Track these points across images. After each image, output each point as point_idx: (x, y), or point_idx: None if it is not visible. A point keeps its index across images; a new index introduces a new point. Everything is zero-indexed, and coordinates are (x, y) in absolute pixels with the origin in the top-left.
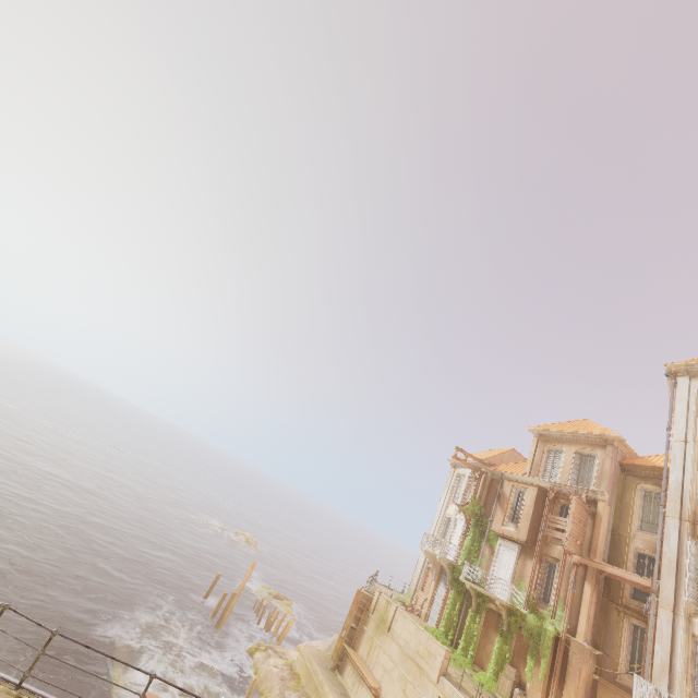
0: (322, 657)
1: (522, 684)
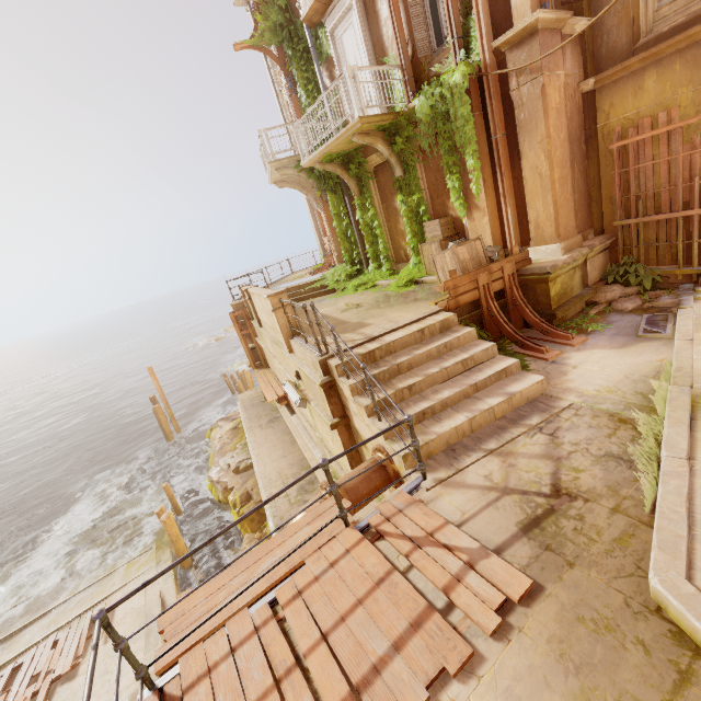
0: (259, 393)
1: (461, 230)
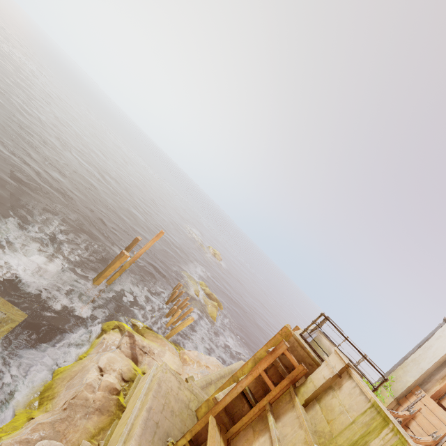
0: (177, 401)
1: None
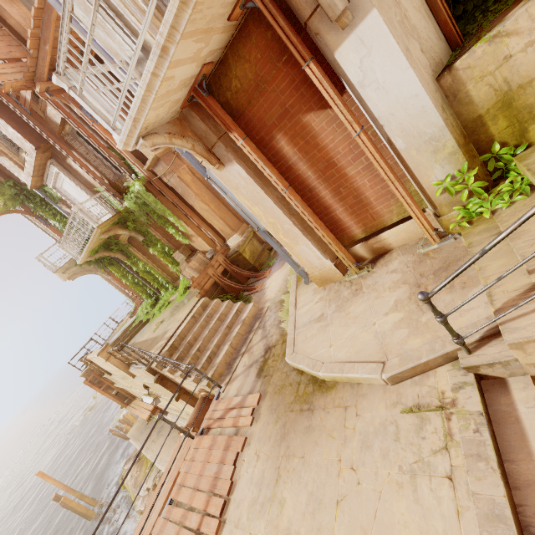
0: (141, 421)
1: (193, 248)
